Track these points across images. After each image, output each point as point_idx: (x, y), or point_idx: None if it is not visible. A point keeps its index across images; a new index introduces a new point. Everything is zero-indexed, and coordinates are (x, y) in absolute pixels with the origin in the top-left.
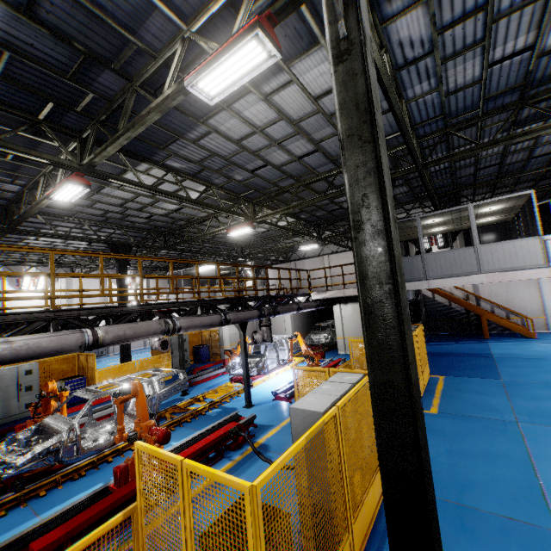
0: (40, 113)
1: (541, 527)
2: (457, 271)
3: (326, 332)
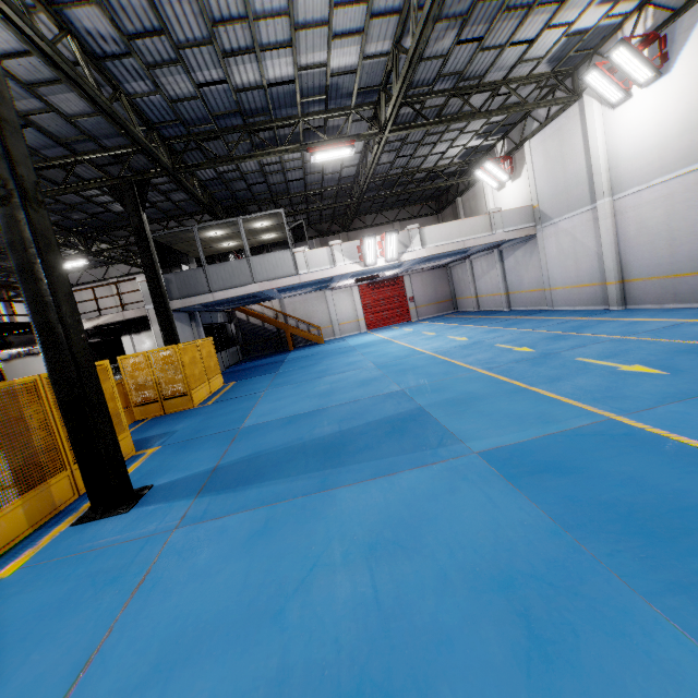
0: None
1: (234, 429)
2: (236, 282)
3: (120, 374)
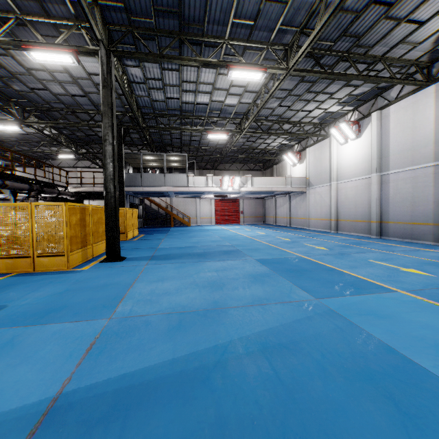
0: None
1: (155, 248)
2: (156, 184)
3: None
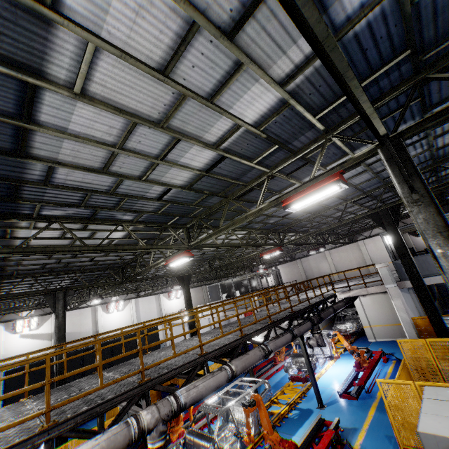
0: (169, 222)
1: None
2: None
3: (350, 322)
